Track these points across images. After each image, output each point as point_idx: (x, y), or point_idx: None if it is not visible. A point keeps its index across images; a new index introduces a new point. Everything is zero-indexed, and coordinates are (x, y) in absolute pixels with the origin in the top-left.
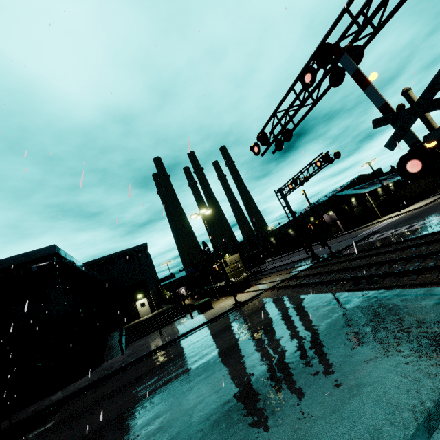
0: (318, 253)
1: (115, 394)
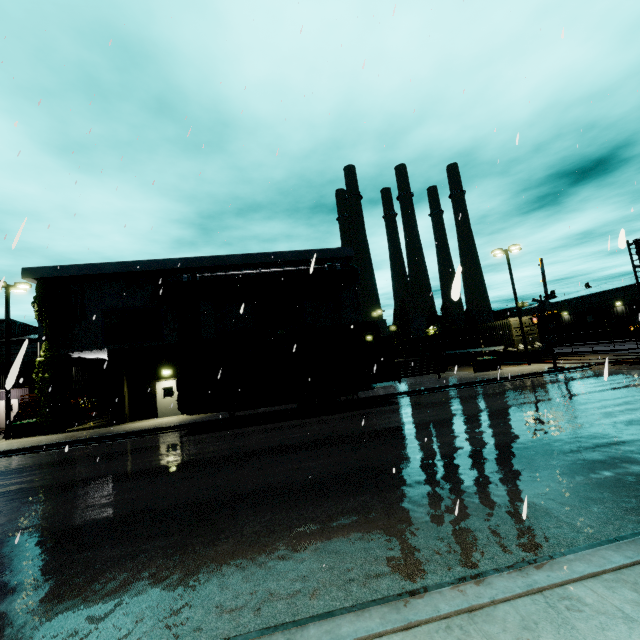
0: None
1: (478, 398)
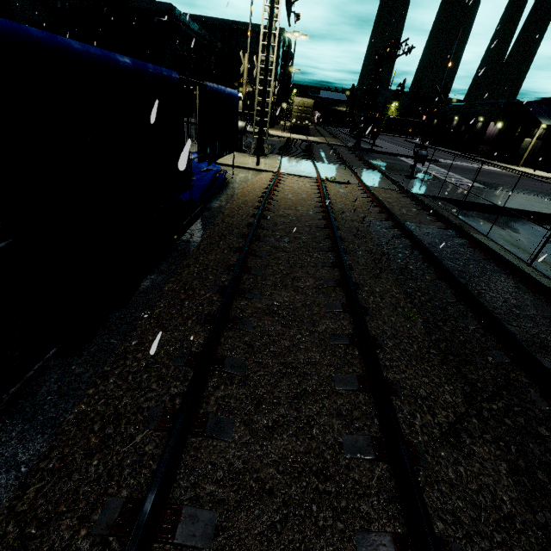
0: (386, 148)
1: None
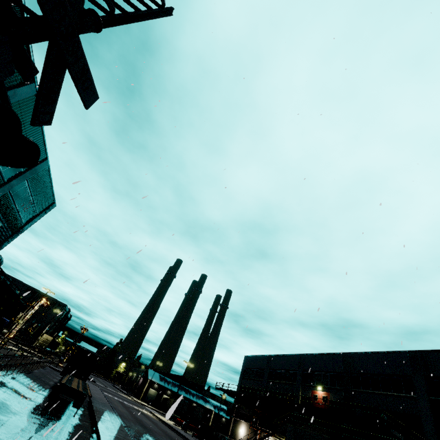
0: None
1: None
